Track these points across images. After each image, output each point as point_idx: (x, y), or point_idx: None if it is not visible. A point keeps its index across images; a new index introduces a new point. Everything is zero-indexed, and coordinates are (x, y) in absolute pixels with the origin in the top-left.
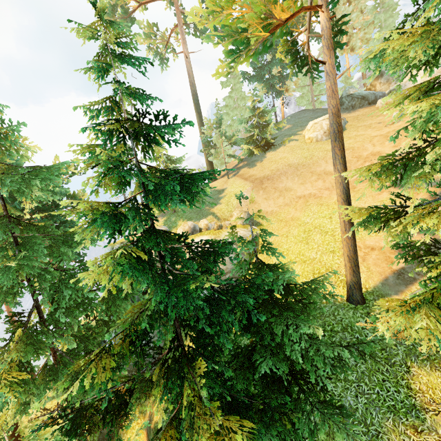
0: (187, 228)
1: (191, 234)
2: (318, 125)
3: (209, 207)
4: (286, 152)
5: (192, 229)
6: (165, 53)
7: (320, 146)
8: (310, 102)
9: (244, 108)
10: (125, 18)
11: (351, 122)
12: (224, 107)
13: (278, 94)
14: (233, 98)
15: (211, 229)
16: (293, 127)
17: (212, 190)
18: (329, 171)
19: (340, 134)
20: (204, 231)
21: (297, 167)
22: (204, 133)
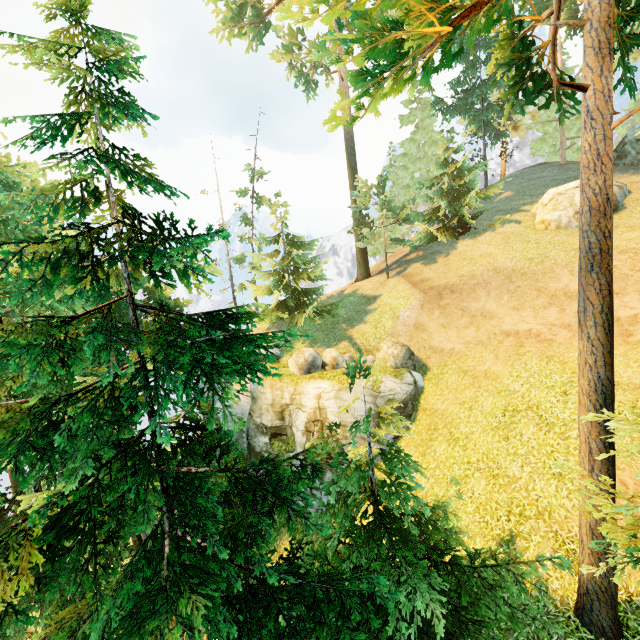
0: (301, 361)
1: (306, 372)
2: (565, 198)
3: (348, 324)
4: (493, 244)
5: (309, 363)
6: (312, 74)
7: (564, 239)
8: (557, 148)
9: (433, 159)
10: (257, 24)
11: (639, 194)
12: (400, 156)
13: (496, 137)
14: (417, 142)
15: (341, 366)
16: (515, 195)
17: (358, 295)
18: (576, 291)
19: (606, 257)
20: (327, 371)
21: (510, 276)
22: (356, 202)
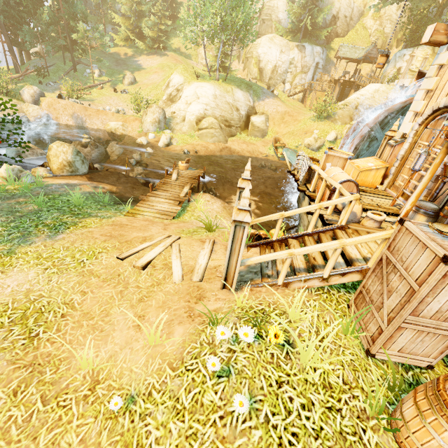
0: None
1: None
2: None
3: None
4: None
5: None
6: None
7: None
8: None
9: None
10: None
11: None
12: None
13: None
14: None
15: None
16: None
17: None
18: None
19: None
20: None
21: None
22: None
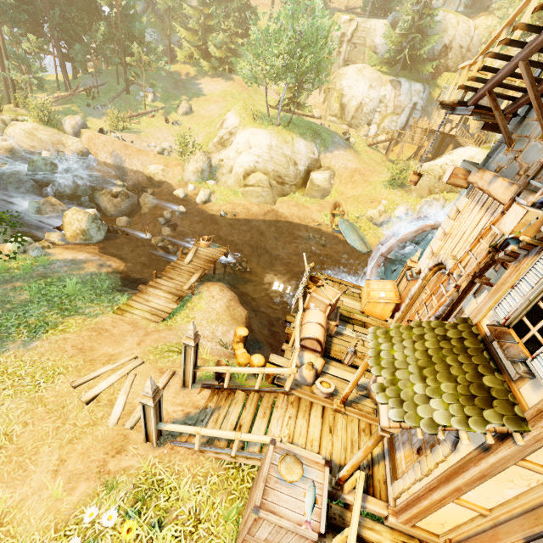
0: None
1: None
2: None
3: None
4: None
5: None
6: None
7: None
8: None
9: None
10: None
11: None
12: None
13: None
14: None
15: None
16: None
17: None
18: None
19: None
20: None
21: None
22: None
